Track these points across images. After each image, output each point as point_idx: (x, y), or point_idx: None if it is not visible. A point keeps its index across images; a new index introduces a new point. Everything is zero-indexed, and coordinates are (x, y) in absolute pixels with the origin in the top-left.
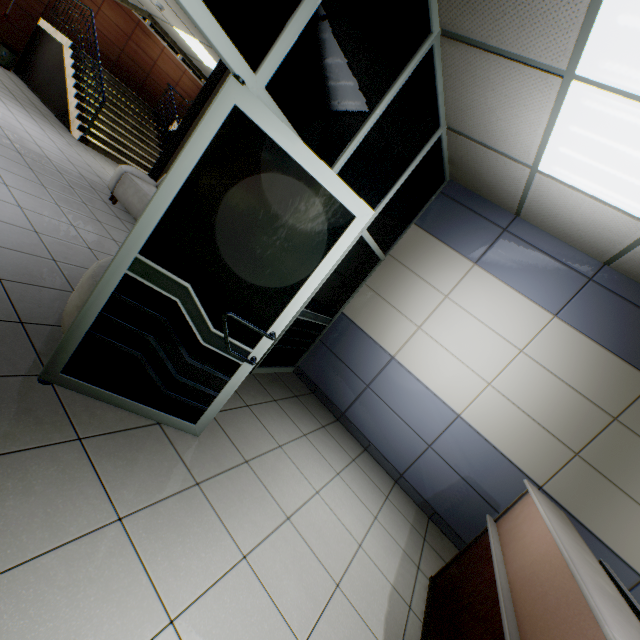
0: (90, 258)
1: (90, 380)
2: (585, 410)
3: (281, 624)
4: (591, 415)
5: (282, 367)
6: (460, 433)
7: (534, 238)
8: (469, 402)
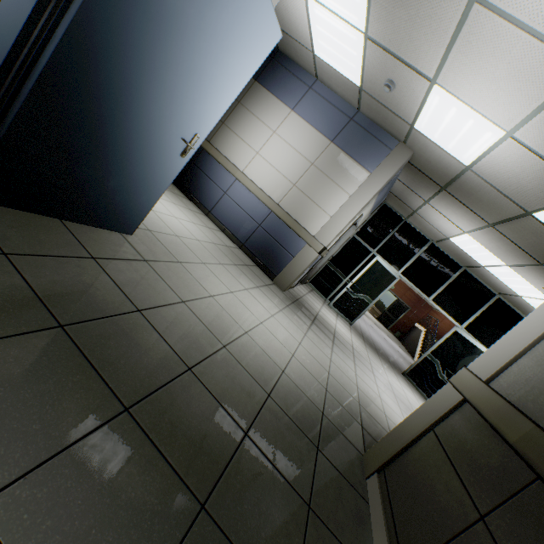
0: None
1: (410, 377)
2: None
3: None
4: None
5: None
6: None
7: None
8: None
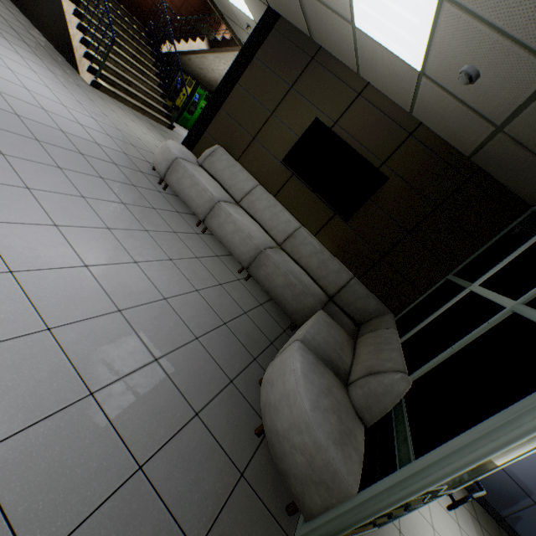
0: (205, 308)
1: None
2: None
3: None
4: None
5: None
6: None
7: None
8: None
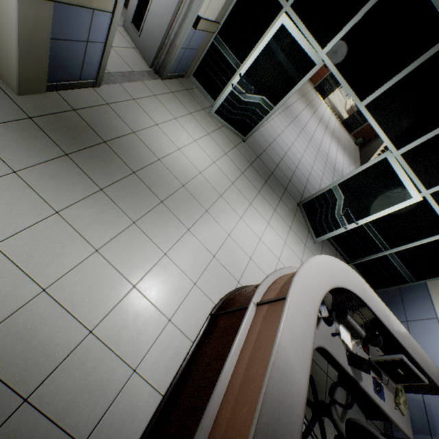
0: None
1: (305, 210)
2: None
3: None
4: None
5: (366, 280)
6: None
7: None
8: None
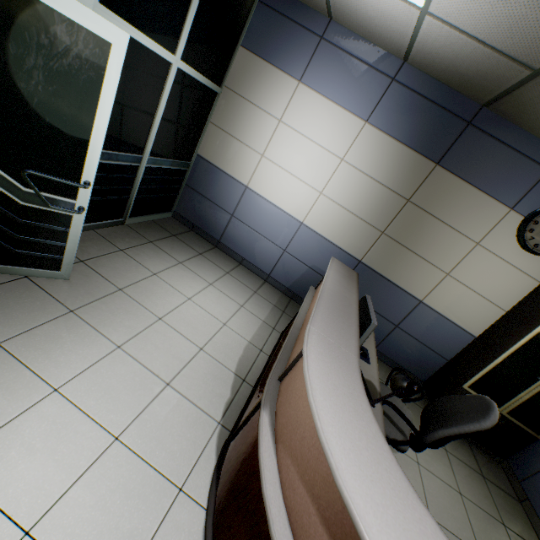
0: None
1: None
2: (388, 199)
3: (151, 376)
4: (392, 202)
5: (157, 214)
6: (304, 236)
7: (347, 43)
8: (308, 211)
